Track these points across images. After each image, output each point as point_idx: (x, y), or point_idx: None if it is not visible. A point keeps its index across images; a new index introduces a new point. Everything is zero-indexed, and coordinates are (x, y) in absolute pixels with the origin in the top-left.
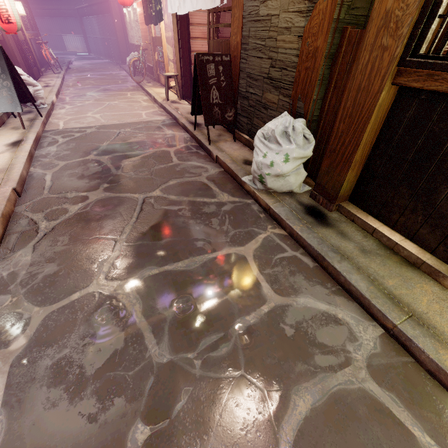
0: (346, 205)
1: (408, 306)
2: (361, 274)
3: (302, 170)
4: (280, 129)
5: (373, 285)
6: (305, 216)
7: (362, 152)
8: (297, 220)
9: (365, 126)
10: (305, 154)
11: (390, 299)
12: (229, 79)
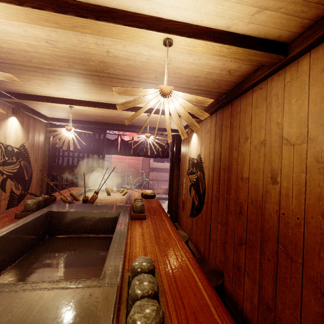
0: None
1: None
2: None
3: None
4: None
5: None
6: None
7: None
8: None
9: None
10: None
11: None
12: None
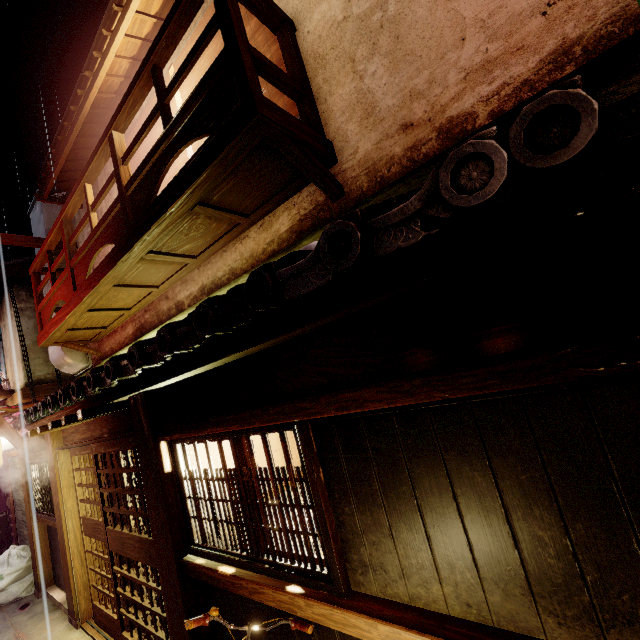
0: (49, 588)
1: (24, 635)
2: (14, 631)
3: (29, 577)
4: (1, 559)
5: (14, 634)
6: (13, 612)
7: (43, 553)
8: (2, 619)
9: (33, 541)
10: (19, 567)
11: (16, 637)
12: (6, 527)
